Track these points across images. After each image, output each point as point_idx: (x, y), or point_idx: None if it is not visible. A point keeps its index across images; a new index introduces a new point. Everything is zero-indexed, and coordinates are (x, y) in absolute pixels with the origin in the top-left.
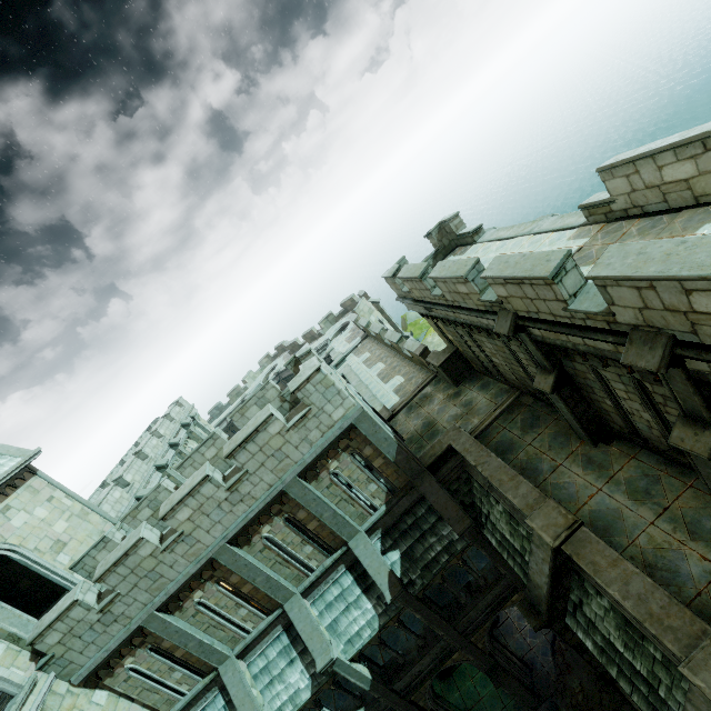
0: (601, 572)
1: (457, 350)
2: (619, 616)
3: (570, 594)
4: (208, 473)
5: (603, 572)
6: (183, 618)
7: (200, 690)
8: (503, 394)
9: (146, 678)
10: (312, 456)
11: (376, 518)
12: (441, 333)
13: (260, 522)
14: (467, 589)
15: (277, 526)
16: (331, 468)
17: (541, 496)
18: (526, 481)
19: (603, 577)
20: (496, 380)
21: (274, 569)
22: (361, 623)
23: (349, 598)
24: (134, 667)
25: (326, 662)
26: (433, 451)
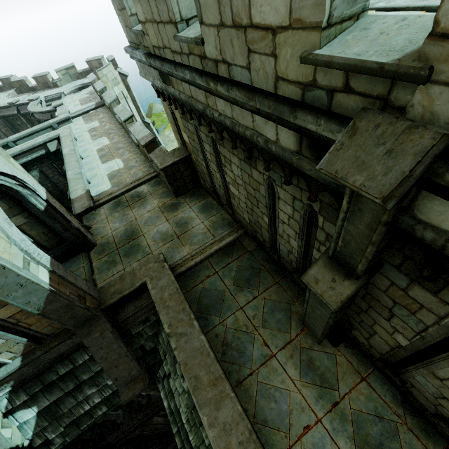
0: None
1: (188, 156)
2: None
3: None
4: None
5: None
6: None
7: None
8: (225, 227)
9: None
10: None
11: None
12: (176, 129)
13: None
14: (128, 405)
15: None
16: None
17: (252, 439)
18: (233, 397)
19: None
20: (220, 205)
21: None
22: None
23: None
24: None
25: None
26: (121, 286)
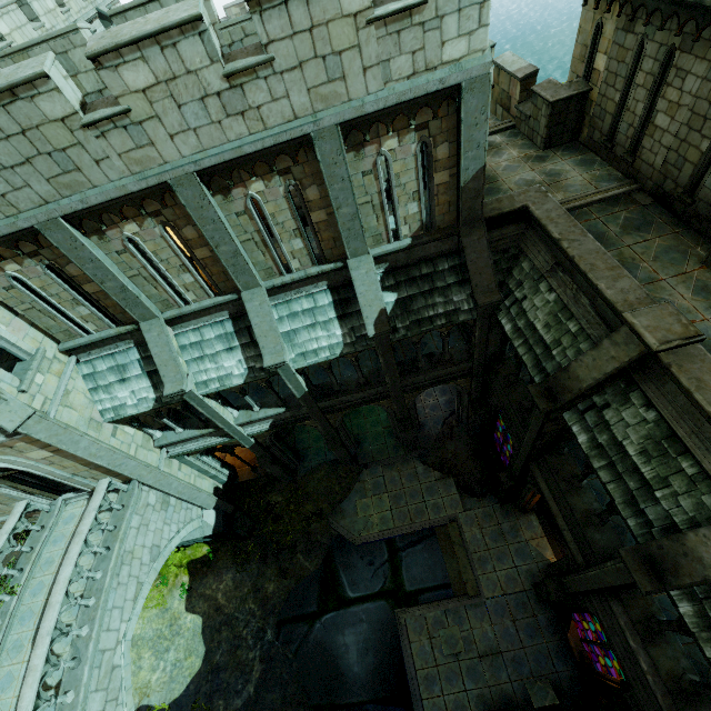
0: (707, 391)
1: (587, 93)
2: (662, 430)
3: (594, 396)
4: (202, 14)
5: (710, 392)
6: (103, 249)
7: (111, 336)
8: (612, 181)
9: (37, 297)
10: (378, 104)
11: (393, 248)
12: (585, 53)
13: (253, 171)
14: (428, 357)
15: (273, 190)
16: (385, 146)
17: (649, 298)
18: (631, 277)
19: (708, 395)
20: (606, 162)
21: (246, 247)
22: (323, 344)
23: (319, 317)
24: (21, 278)
25: (276, 362)
26: (499, 205)
